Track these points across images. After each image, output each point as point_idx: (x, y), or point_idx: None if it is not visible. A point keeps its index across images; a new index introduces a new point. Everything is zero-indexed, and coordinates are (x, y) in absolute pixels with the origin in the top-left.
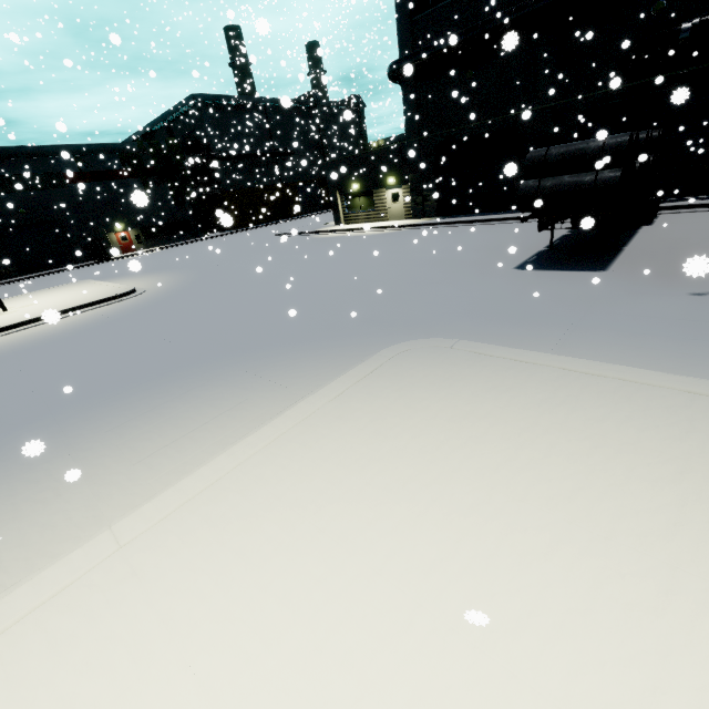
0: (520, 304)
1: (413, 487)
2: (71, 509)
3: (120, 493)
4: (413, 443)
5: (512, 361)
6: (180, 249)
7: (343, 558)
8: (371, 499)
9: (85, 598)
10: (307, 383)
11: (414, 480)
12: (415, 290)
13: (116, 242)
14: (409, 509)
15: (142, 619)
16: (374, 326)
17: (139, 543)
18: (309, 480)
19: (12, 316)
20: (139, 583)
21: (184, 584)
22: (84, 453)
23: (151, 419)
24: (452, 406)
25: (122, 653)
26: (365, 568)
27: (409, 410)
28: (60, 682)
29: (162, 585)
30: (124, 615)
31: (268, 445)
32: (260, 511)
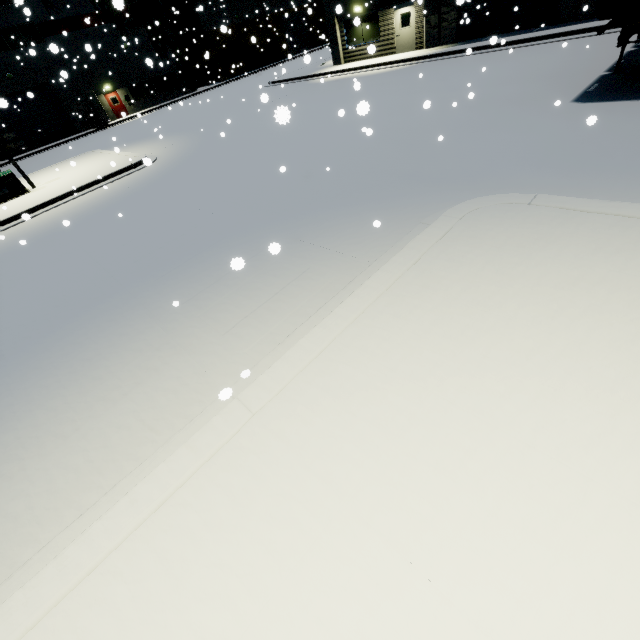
0: (592, 146)
1: (539, 360)
2: (183, 376)
3: (222, 362)
4: (522, 313)
5: (613, 217)
6: (172, 109)
7: (487, 431)
8: (495, 372)
9: (242, 459)
10: (367, 250)
11: (537, 352)
12: (455, 138)
13: (108, 105)
14: (542, 382)
15: (304, 480)
16: (420, 183)
17: (269, 411)
18: (418, 352)
19: (43, 192)
20: (285, 447)
21: (331, 450)
22: (171, 325)
23: (220, 291)
24: (555, 271)
25: (299, 508)
26: (514, 441)
27: (503, 277)
28: (254, 530)
29: (309, 450)
30: (286, 475)
31: (359, 317)
32: (378, 383)
